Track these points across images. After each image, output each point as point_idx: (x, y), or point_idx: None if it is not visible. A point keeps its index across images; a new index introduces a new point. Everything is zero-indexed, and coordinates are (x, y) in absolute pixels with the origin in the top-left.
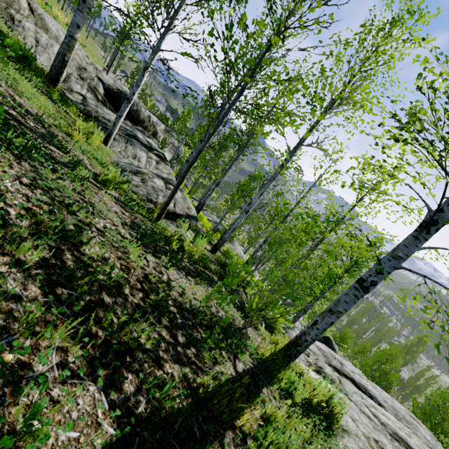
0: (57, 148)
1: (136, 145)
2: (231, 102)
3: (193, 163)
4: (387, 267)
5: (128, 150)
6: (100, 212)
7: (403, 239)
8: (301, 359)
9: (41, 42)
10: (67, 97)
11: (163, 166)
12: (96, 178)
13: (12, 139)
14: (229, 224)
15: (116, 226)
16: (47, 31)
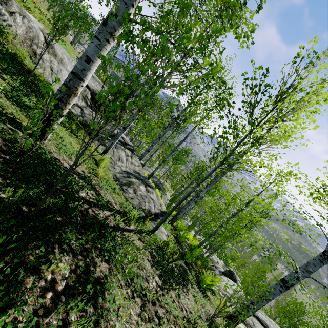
0: (105, 208)
1: (118, 146)
2: (215, 167)
3: (183, 200)
4: (302, 276)
5: (115, 154)
6: (145, 269)
7: (312, 258)
8: (229, 309)
9: (54, 69)
10: (72, 112)
11: (135, 159)
12: (122, 218)
13: (109, 249)
14: (159, 174)
15: (154, 277)
16: (55, 56)
